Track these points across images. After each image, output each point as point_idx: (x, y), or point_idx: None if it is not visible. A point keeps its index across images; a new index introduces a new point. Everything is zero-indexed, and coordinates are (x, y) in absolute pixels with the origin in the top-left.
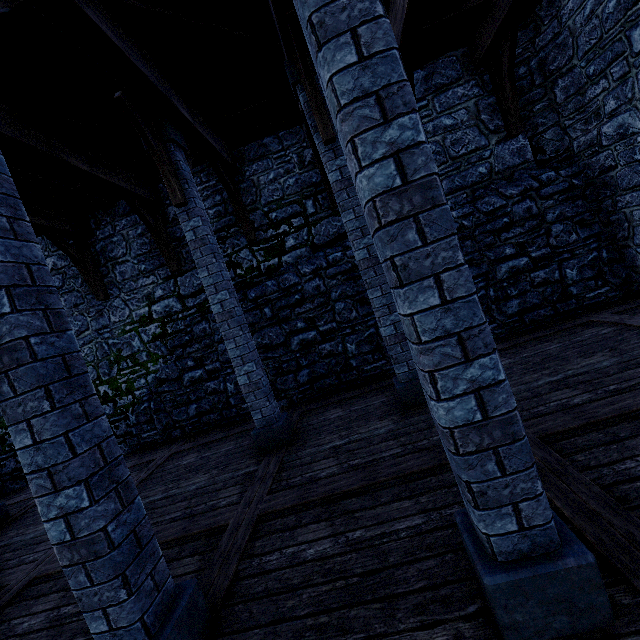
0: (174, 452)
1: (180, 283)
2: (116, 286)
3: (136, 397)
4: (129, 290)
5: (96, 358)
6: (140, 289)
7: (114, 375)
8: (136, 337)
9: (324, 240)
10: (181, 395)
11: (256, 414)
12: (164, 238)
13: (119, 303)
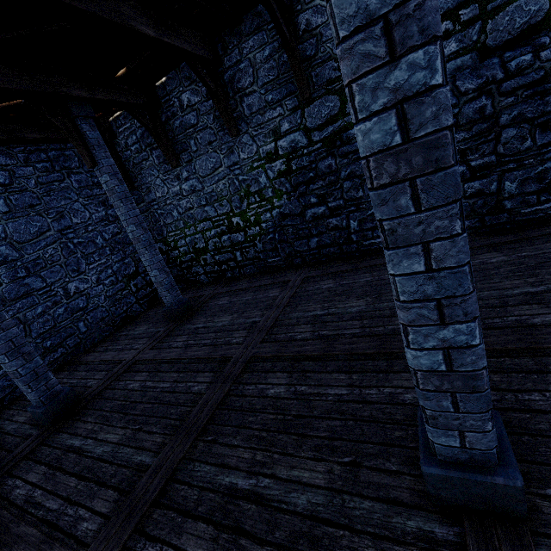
0: (306, 277)
1: (307, 114)
2: (244, 121)
3: (262, 229)
4: (256, 125)
5: (229, 193)
6: (267, 123)
7: (244, 209)
8: (263, 174)
9: (502, 39)
10: (302, 229)
11: None
12: (297, 57)
13: (247, 139)
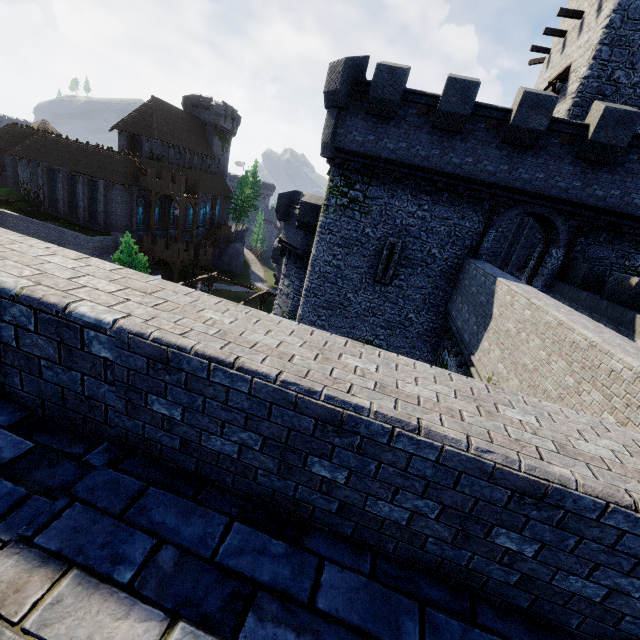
0: None
1: None
2: None
3: None
4: None
5: None
6: None
7: None
8: None
9: None
10: None
11: None
12: None
13: None
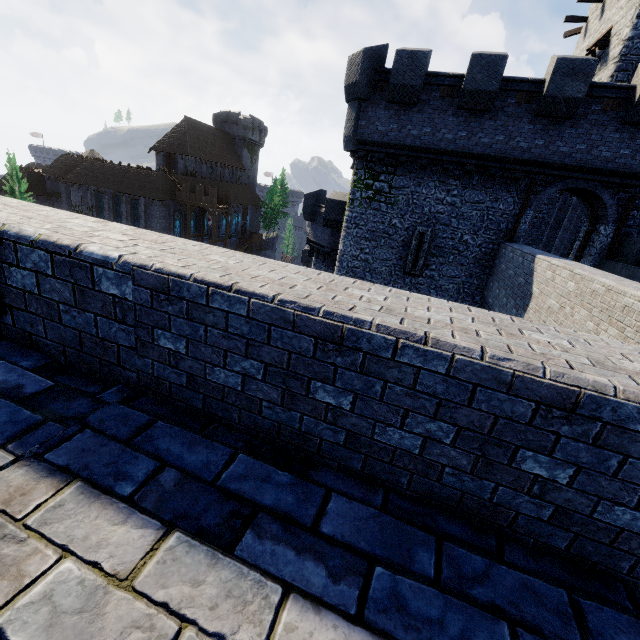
0: None
1: None
2: None
3: None
4: None
5: None
6: None
7: None
8: None
9: None
10: None
11: None
12: None
13: None
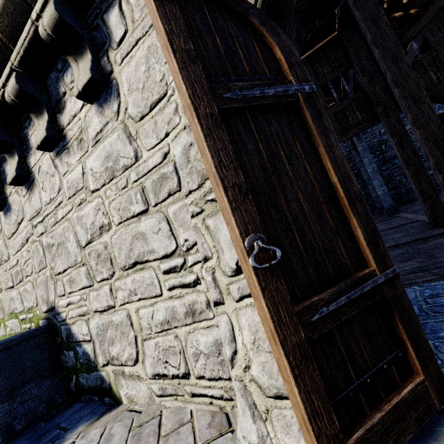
0: None
1: None
2: None
3: None
4: None
5: None
6: None
7: None
8: None
9: (389, 158)
10: None
11: (378, 204)
12: None
13: None
